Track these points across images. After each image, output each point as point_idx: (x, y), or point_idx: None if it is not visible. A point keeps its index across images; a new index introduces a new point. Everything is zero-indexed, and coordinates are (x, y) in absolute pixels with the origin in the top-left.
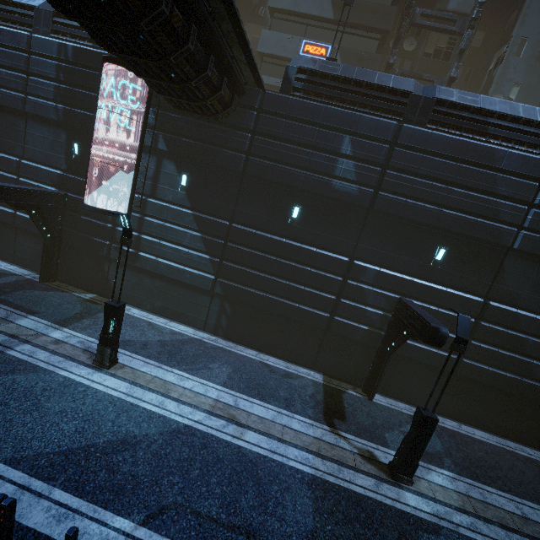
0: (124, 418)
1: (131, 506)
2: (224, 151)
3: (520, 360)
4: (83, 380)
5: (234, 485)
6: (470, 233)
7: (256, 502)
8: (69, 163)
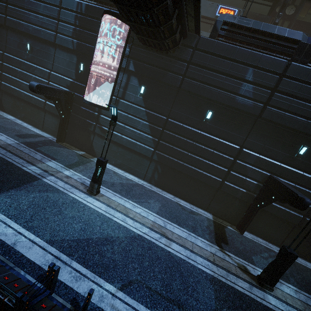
0: (105, 226)
1: (113, 278)
2: (169, 73)
3: None
4: (82, 200)
5: (168, 274)
6: None
7: (181, 287)
8: (77, 75)
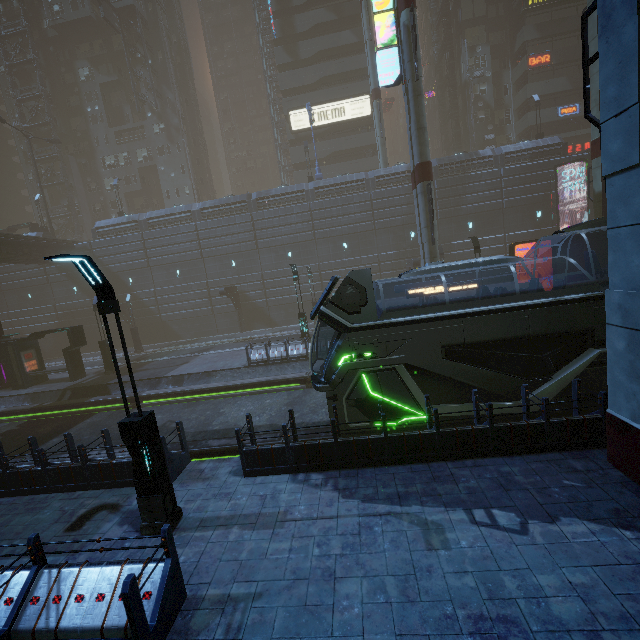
0: None
1: None
2: None
3: None
4: None
5: None
6: None
7: None
8: (535, 224)
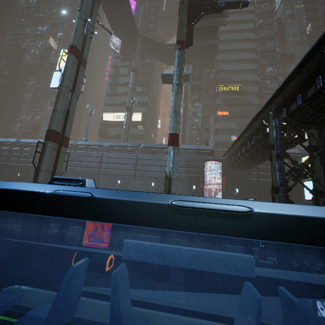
0: None
1: None
2: (250, 179)
3: None
4: (268, 262)
5: None
6: None
7: None
8: (191, 192)
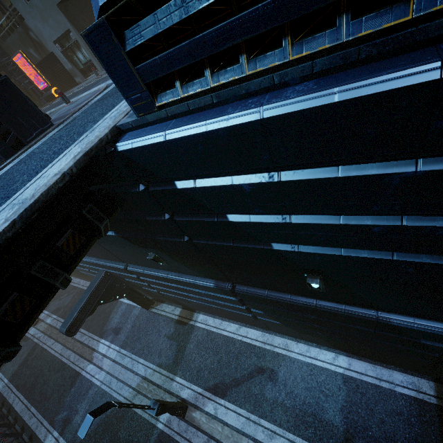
0: None
1: None
2: None
3: None
4: None
5: None
6: None
7: None
8: None
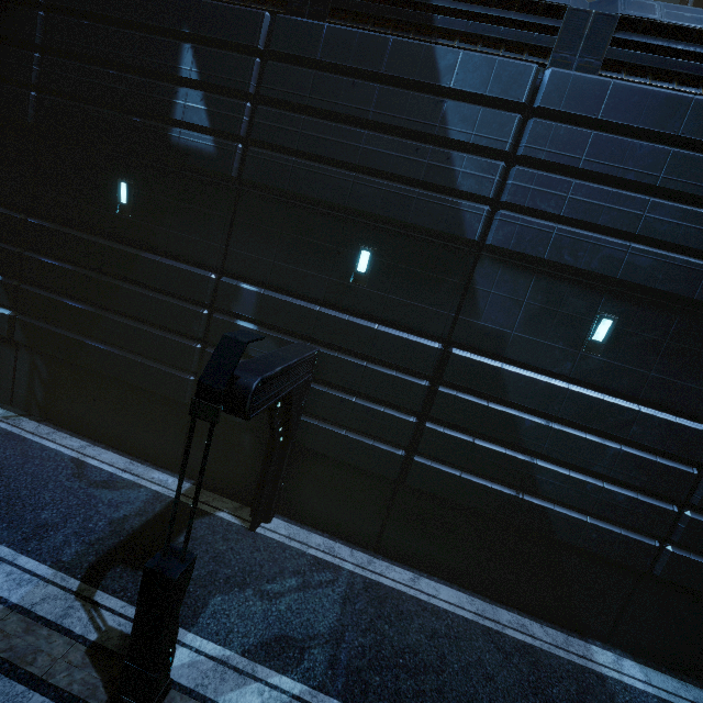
0: None
1: None
2: (1, 86)
3: (512, 459)
4: None
5: None
6: (407, 217)
7: None
8: None
